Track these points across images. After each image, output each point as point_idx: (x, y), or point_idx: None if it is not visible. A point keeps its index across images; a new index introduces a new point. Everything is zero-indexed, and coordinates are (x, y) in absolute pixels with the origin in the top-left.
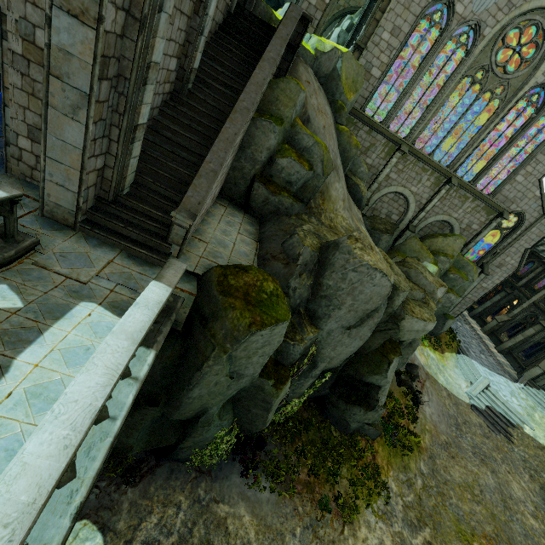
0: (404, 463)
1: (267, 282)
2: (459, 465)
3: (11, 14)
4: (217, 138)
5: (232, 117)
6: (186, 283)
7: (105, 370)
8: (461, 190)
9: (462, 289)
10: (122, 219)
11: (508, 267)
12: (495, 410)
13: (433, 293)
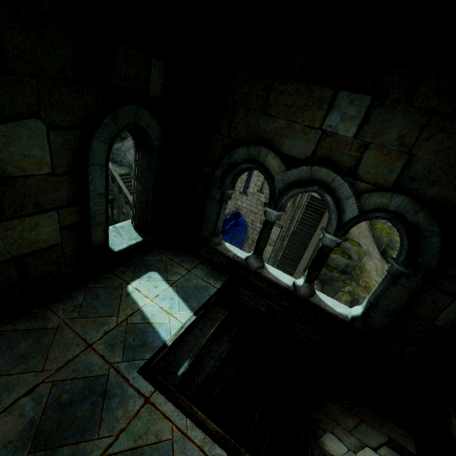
0: None
1: None
2: None
3: (250, 237)
4: (302, 258)
5: (307, 249)
6: None
7: None
8: None
9: None
10: None
11: None
12: None
13: None
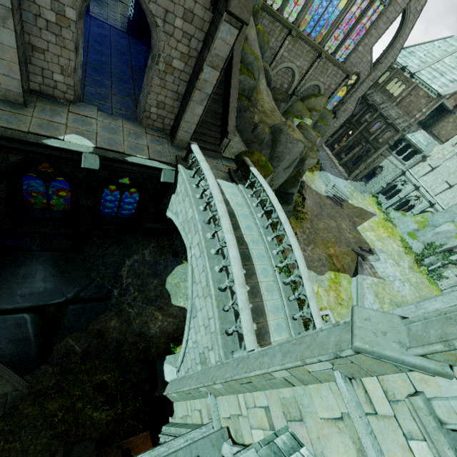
0: (301, 225)
1: (262, 156)
2: (322, 222)
3: (163, 54)
4: (231, 87)
5: (233, 70)
6: (232, 164)
7: (270, 191)
8: (327, 61)
9: (324, 132)
10: (200, 139)
11: (349, 111)
12: (337, 196)
13: (315, 142)
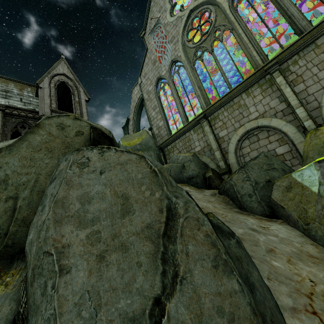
0: None
1: None
2: None
3: None
4: None
5: None
6: None
7: None
8: (302, 52)
9: None
10: None
11: None
12: None
13: None
